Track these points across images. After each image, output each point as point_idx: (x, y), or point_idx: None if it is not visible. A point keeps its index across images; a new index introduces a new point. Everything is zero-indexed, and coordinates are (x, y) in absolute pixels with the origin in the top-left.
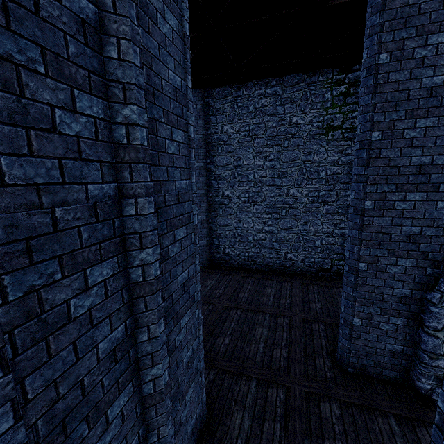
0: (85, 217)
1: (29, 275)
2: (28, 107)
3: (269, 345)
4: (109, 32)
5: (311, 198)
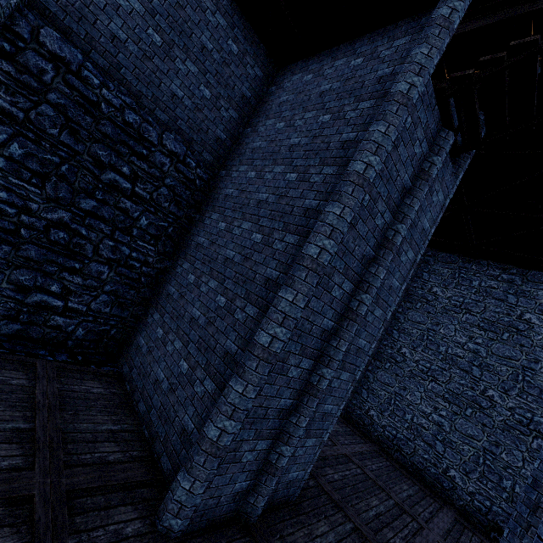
0: (359, 257)
1: (338, 261)
2: (374, 209)
3: (382, 520)
4: (411, 194)
5: (519, 416)
